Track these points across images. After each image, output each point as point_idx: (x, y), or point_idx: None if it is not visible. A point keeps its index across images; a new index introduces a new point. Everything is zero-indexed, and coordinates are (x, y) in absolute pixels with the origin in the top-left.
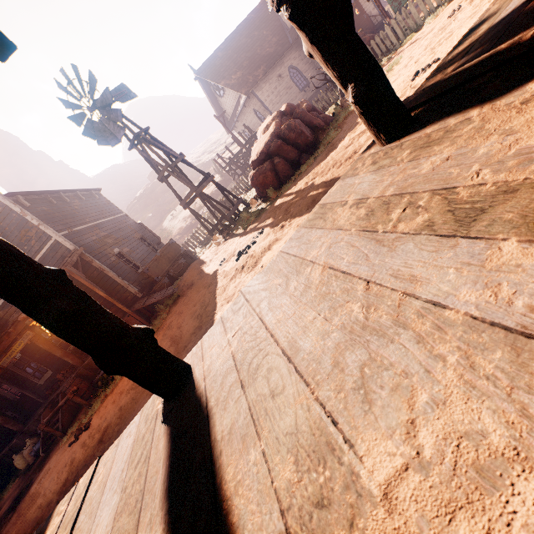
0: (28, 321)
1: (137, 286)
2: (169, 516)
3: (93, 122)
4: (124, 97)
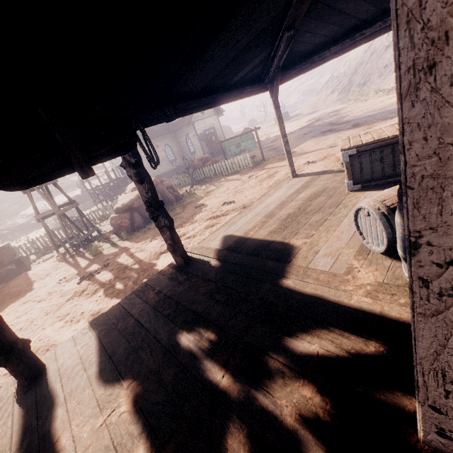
0: None
1: None
2: (38, 425)
3: None
4: None
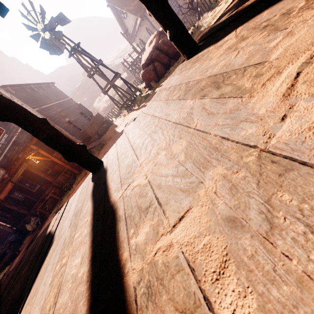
0: (25, 156)
1: (80, 140)
2: (93, 196)
3: (46, 39)
4: (63, 22)
